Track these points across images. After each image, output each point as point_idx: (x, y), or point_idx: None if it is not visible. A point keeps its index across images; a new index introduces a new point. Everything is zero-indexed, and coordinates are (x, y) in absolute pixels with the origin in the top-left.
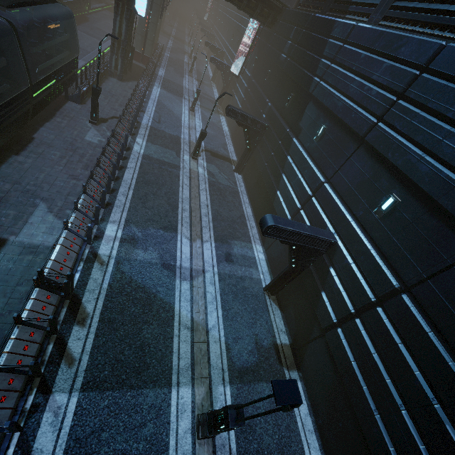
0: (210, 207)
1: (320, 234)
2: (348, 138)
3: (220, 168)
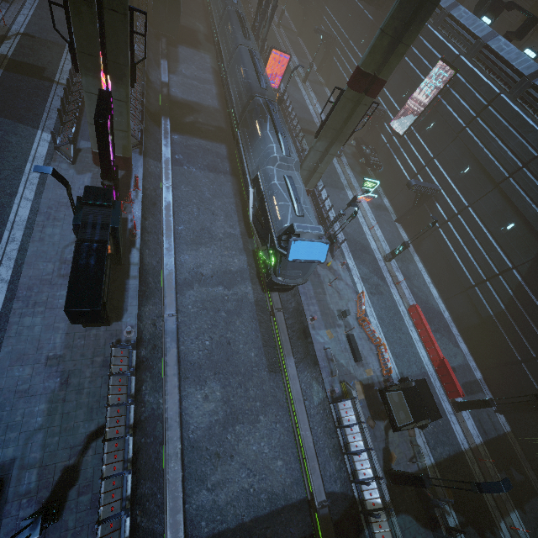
0: (291, 47)
1: (332, 34)
2: (342, 0)
3: (290, 34)
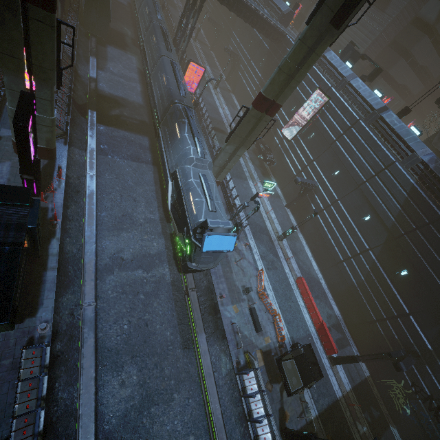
0: (205, 58)
1: (237, 54)
2: (245, 29)
3: (205, 47)
